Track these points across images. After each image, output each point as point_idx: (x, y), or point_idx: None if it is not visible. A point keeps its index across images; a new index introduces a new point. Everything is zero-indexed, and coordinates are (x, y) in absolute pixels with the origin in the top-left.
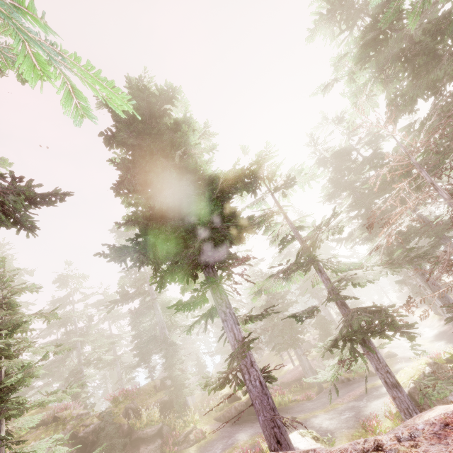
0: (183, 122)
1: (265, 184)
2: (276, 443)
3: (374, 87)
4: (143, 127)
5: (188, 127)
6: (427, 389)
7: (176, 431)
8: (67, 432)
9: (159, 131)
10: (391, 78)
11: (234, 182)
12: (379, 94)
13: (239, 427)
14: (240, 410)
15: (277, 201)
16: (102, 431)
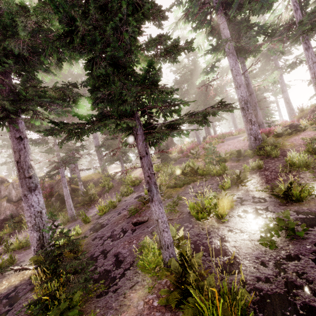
0: None
1: None
2: None
3: None
4: None
5: None
6: None
7: None
8: None
9: None
10: None
11: None
12: None
13: None
14: None
15: None
16: None
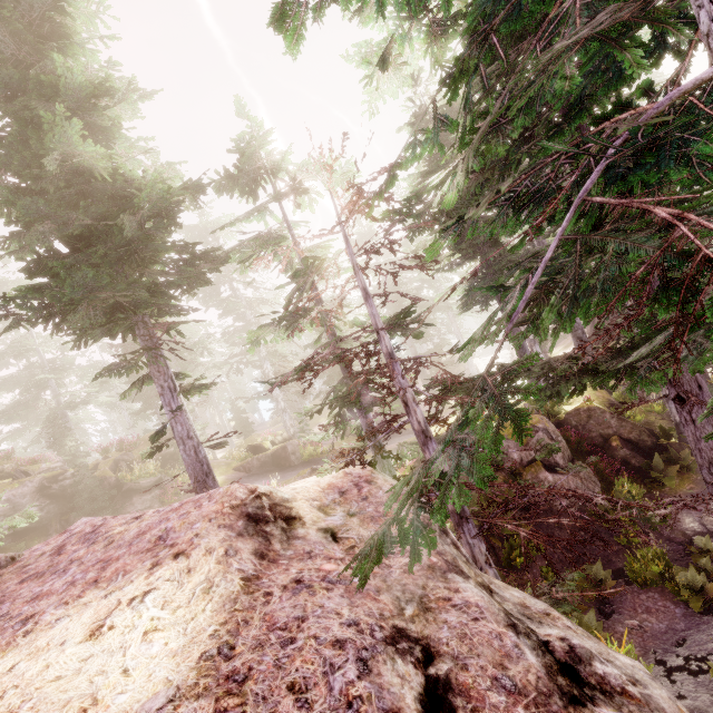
0: (64, 85)
1: (271, 181)
2: None
3: (417, 40)
4: (1, 72)
5: (81, 90)
6: (404, 452)
7: (179, 482)
8: (37, 486)
9: (36, 83)
10: (443, 27)
11: (151, 214)
12: (435, 48)
13: (257, 478)
14: (264, 462)
15: (285, 214)
16: (80, 484)
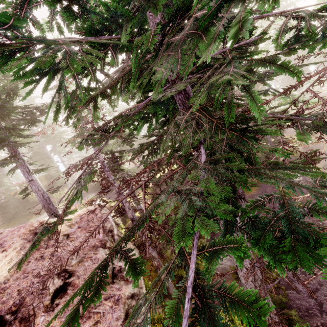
0: None
1: None
2: (49, 213)
3: None
4: None
5: None
6: None
7: (54, 198)
8: None
9: None
10: None
11: None
12: None
13: (90, 194)
14: (93, 186)
15: None
16: (8, 202)
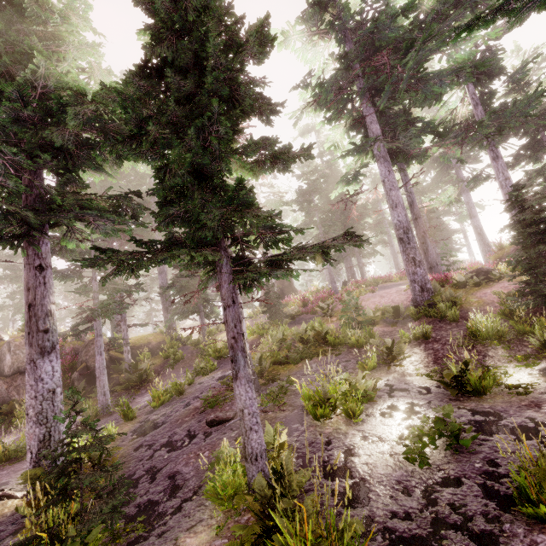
0: None
1: None
2: None
3: None
4: None
5: None
6: None
7: None
8: None
9: None
10: None
11: None
12: None
13: None
14: None
15: None
16: None
